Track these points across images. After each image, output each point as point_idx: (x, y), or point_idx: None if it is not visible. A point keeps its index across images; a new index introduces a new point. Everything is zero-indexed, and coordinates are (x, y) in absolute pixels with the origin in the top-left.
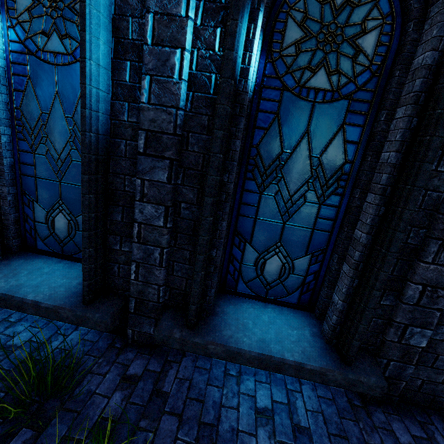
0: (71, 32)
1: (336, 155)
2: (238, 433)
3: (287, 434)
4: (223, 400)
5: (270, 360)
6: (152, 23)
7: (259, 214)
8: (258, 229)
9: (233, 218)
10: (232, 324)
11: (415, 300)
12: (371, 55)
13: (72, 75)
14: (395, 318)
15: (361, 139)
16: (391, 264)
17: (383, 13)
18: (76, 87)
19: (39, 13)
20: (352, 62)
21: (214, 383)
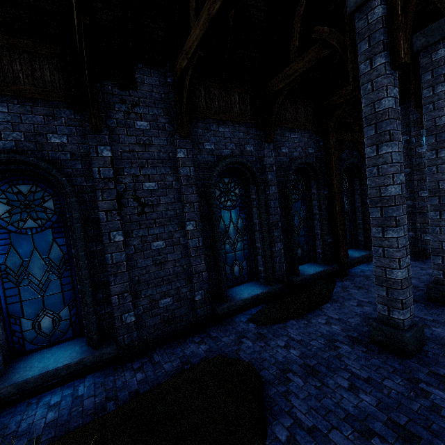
0: None
1: (57, 253)
2: (34, 423)
3: (68, 404)
4: (24, 417)
5: (48, 373)
6: None
7: (23, 298)
8: (26, 307)
9: (4, 308)
10: (21, 371)
11: (118, 303)
12: (54, 209)
13: None
14: (114, 315)
15: (67, 242)
16: (90, 294)
17: (51, 193)
18: None
19: None
20: (45, 213)
21: (17, 415)
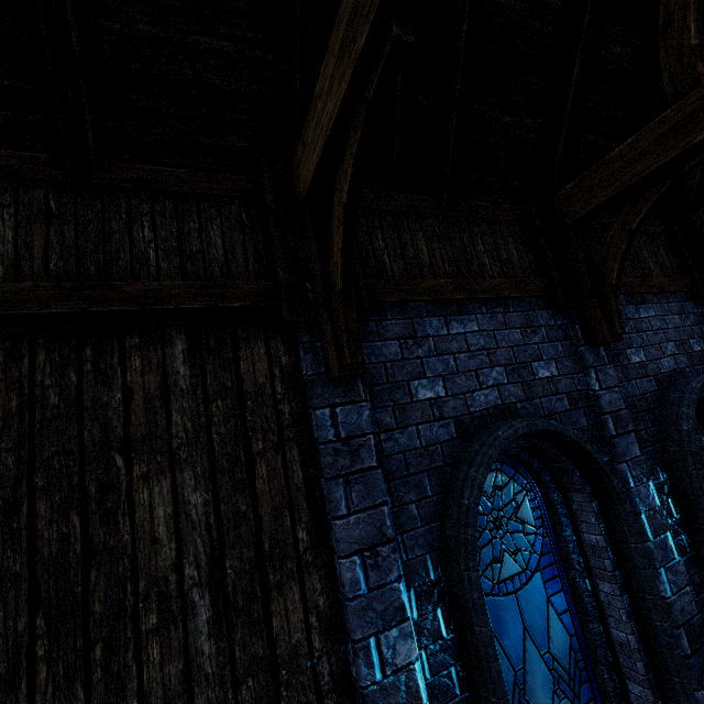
0: (520, 543)
1: None
2: None
3: None
4: None
5: None
6: (646, 521)
7: None
8: None
9: None
10: None
11: None
12: None
13: (534, 593)
14: None
15: None
16: None
17: None
18: (542, 606)
19: (486, 540)
20: None
21: None
